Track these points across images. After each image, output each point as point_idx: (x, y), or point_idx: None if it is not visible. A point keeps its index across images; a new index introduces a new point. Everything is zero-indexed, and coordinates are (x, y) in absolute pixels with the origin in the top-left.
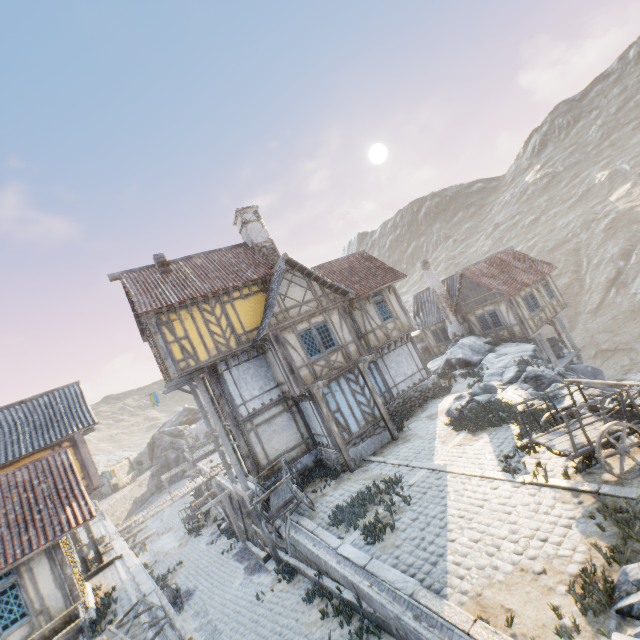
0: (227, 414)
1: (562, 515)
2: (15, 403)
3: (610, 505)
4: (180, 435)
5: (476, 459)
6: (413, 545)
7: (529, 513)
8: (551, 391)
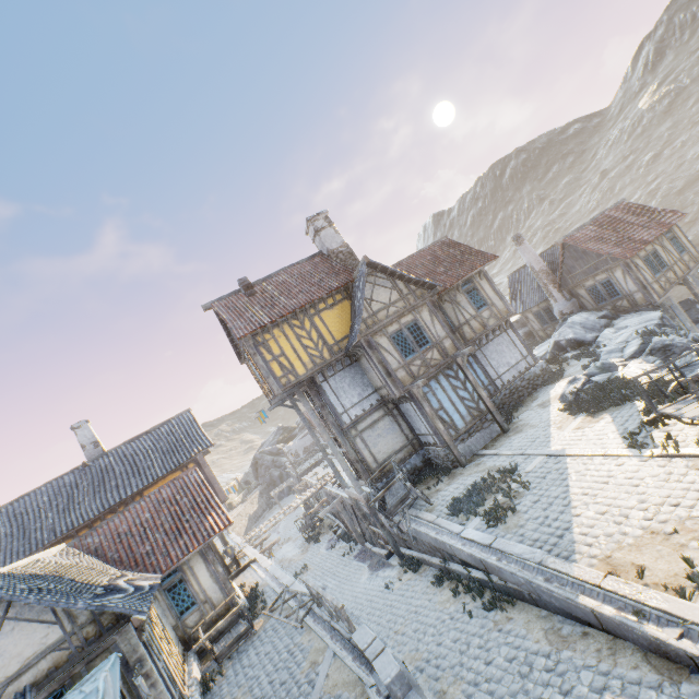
0: (331, 423)
1: (695, 481)
2: (142, 433)
3: None
4: (280, 453)
5: (597, 440)
6: (537, 523)
7: (659, 483)
8: (677, 359)
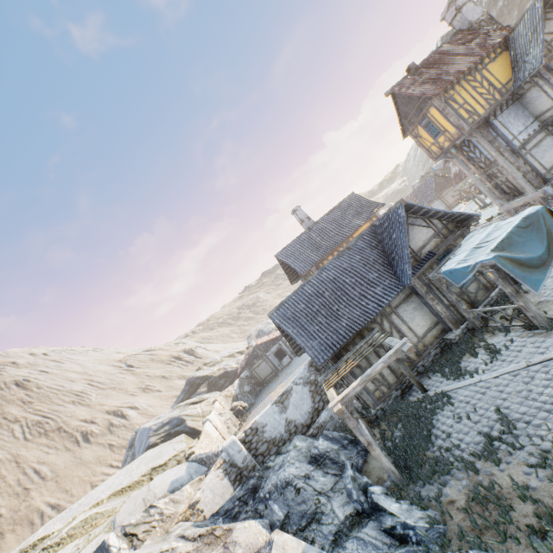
0: (503, 149)
1: None
2: (331, 210)
3: None
4: None
5: None
6: None
7: None
8: None
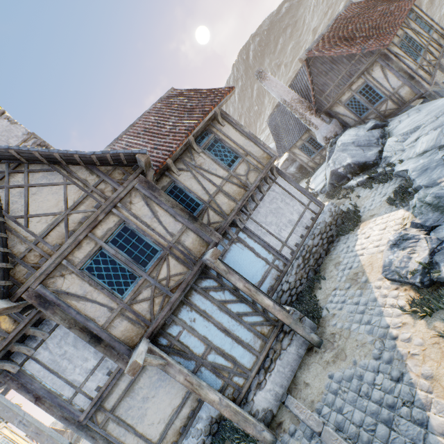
0: (60, 419)
1: None
2: None
3: None
4: None
5: None
6: None
7: None
8: None
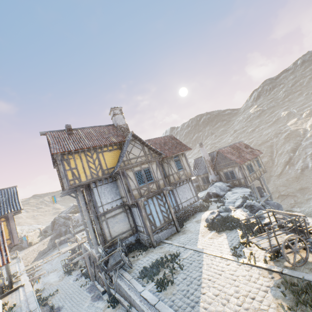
0: (92, 211)
1: (263, 284)
2: None
3: (288, 281)
4: (69, 218)
5: (219, 247)
6: (182, 294)
7: (245, 281)
8: (259, 214)
